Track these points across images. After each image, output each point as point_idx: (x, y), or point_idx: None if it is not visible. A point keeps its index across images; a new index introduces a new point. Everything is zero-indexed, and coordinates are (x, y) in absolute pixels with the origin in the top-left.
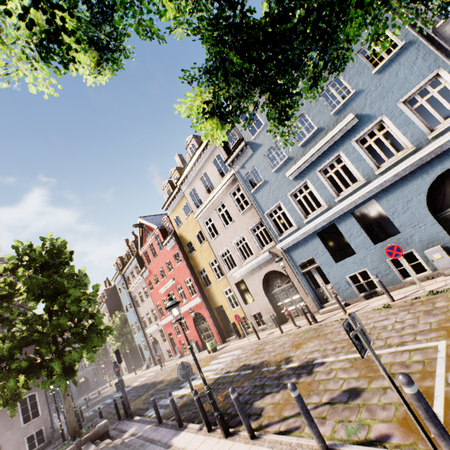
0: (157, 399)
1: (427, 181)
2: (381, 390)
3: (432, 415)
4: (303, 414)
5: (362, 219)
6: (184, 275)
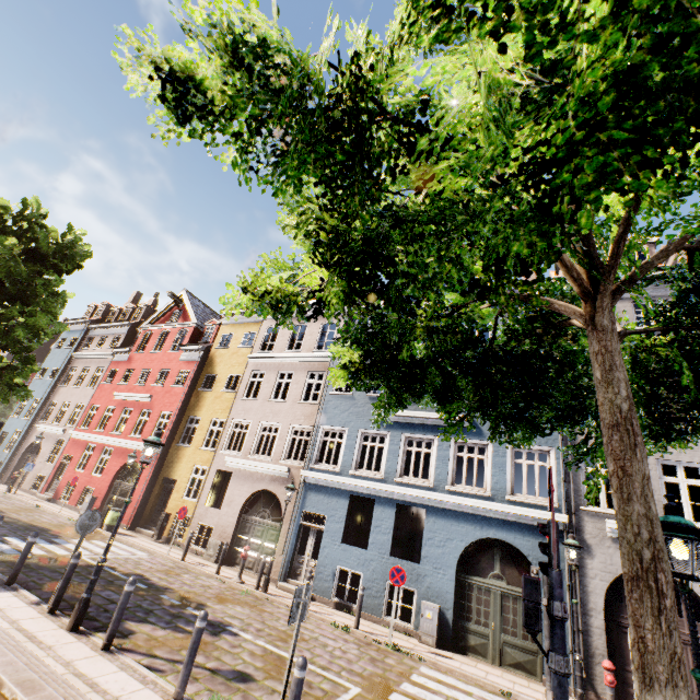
0: None
1: (476, 535)
2: (270, 690)
3: None
4: (190, 649)
5: (408, 520)
6: (169, 404)
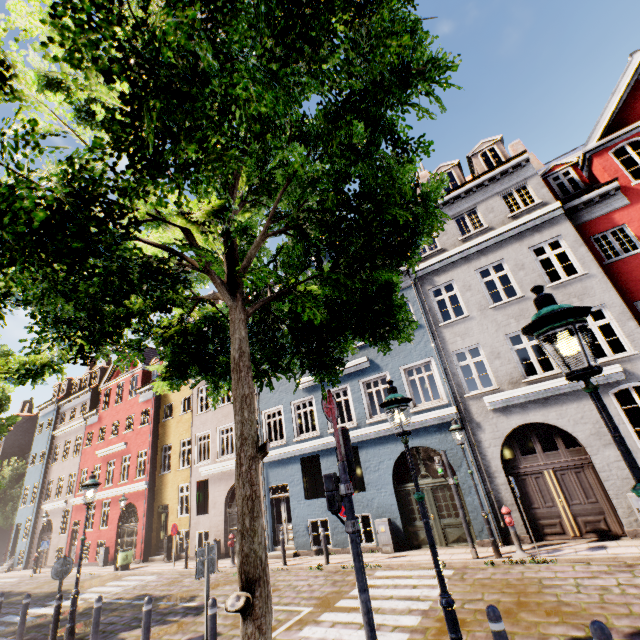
0: (1, 613)
1: (399, 450)
2: (231, 636)
3: (213, 634)
4: (143, 629)
5: None
6: (142, 443)
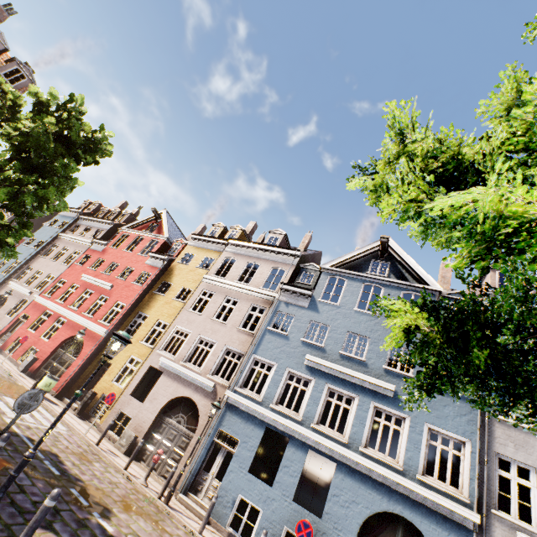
0: None
1: (382, 506)
2: None
3: None
4: None
5: None
6: (125, 297)
